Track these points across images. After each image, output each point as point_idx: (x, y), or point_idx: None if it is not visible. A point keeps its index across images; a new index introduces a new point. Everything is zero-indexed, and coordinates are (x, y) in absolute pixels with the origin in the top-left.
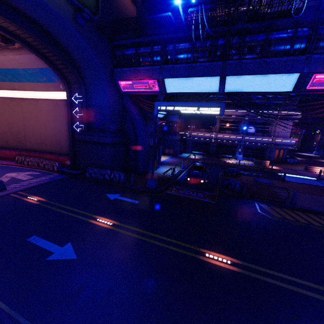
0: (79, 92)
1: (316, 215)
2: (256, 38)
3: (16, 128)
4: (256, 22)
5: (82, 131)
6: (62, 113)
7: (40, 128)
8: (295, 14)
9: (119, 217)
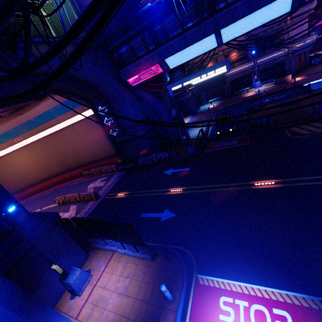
0: (101, 105)
1: None
2: None
3: (70, 153)
4: None
5: (118, 133)
6: (96, 127)
7: (85, 145)
8: None
9: (183, 184)
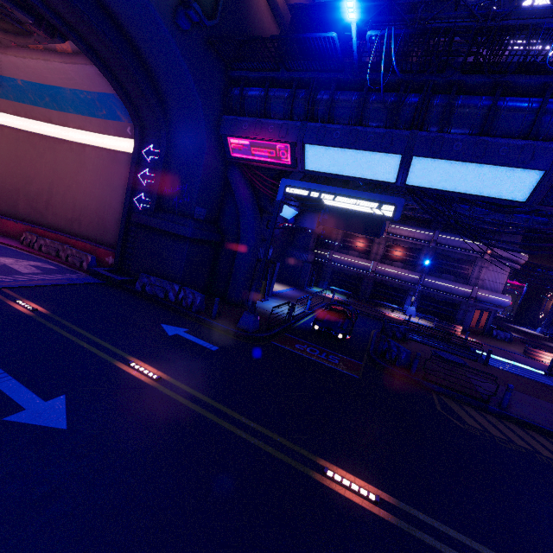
0: (157, 143)
1: (545, 437)
2: (474, 102)
3: (36, 187)
4: (478, 75)
5: (147, 209)
6: (120, 175)
7: (77, 193)
8: (548, 72)
9: (173, 369)
